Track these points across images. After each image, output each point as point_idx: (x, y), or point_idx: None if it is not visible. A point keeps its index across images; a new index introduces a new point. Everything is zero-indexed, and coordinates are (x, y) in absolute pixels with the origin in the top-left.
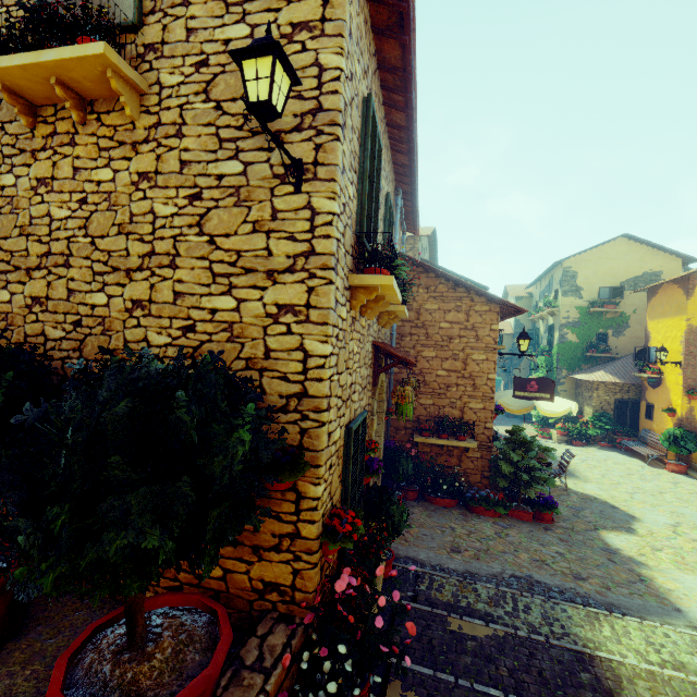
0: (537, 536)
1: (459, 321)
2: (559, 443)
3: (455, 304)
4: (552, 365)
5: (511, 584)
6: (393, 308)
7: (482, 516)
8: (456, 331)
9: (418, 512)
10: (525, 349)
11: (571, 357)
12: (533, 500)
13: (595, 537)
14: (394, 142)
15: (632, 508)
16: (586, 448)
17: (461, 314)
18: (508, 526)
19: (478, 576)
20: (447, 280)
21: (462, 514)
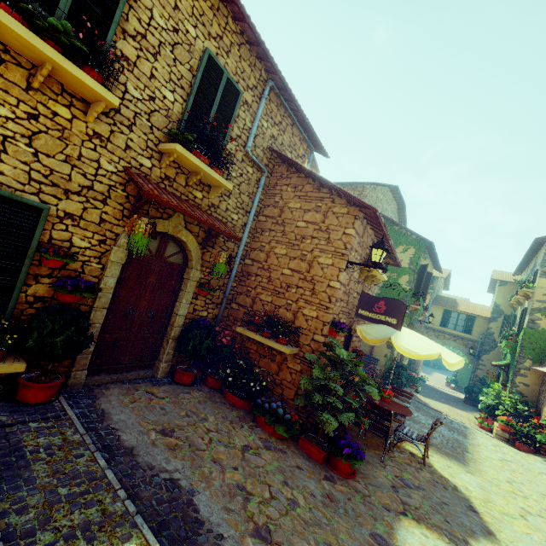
0: (296, 474)
1: (315, 222)
2: (495, 438)
3: (316, 204)
4: (515, 352)
5: (147, 482)
6: (168, 147)
7: (260, 429)
8: (310, 231)
9: (196, 395)
10: (377, 259)
11: (540, 347)
12: (335, 440)
13: (385, 519)
14: (231, 8)
15: (504, 524)
16: (529, 454)
17: (319, 214)
18: (273, 449)
19: (131, 457)
20: (311, 178)
21: (239, 417)
